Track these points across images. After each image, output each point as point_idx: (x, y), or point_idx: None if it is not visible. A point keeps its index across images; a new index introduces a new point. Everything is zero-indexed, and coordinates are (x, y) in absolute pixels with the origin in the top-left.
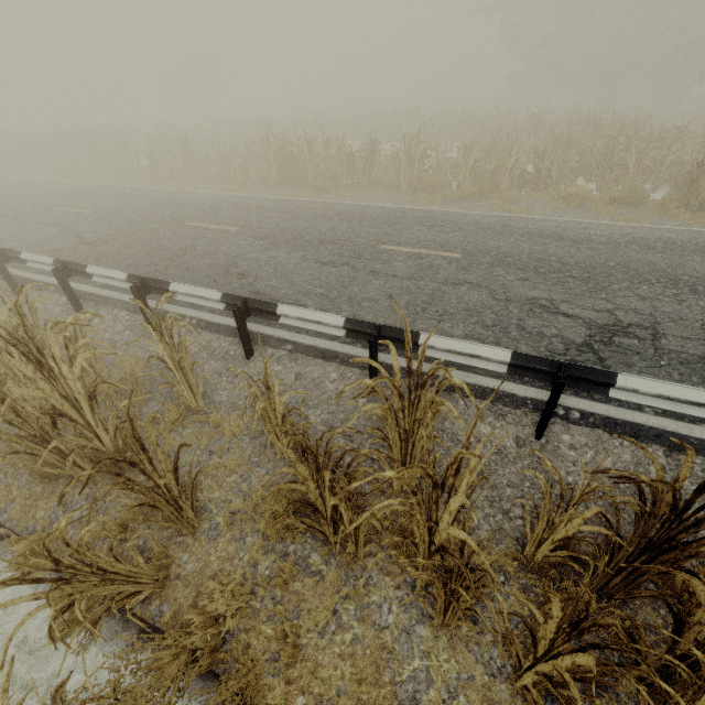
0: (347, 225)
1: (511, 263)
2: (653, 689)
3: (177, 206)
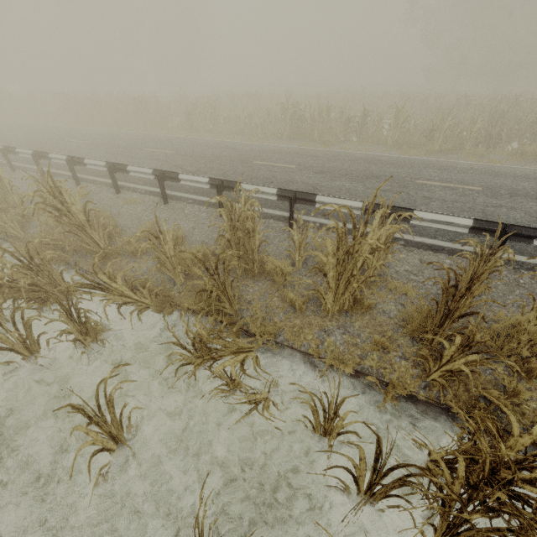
0: (375, 166)
1: (524, 195)
2: None
3: (234, 150)
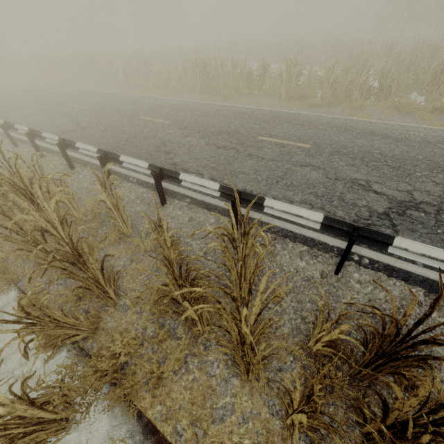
0: (239, 122)
1: (345, 153)
2: (371, 442)
3: (137, 106)
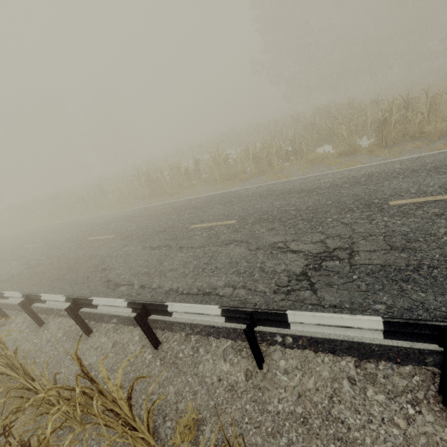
0: (176, 216)
1: (265, 219)
2: None
3: (88, 228)
